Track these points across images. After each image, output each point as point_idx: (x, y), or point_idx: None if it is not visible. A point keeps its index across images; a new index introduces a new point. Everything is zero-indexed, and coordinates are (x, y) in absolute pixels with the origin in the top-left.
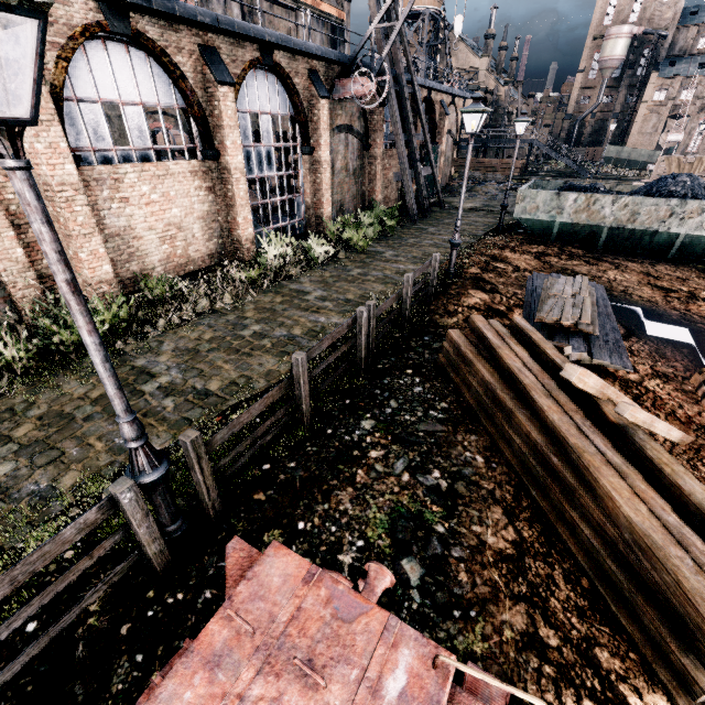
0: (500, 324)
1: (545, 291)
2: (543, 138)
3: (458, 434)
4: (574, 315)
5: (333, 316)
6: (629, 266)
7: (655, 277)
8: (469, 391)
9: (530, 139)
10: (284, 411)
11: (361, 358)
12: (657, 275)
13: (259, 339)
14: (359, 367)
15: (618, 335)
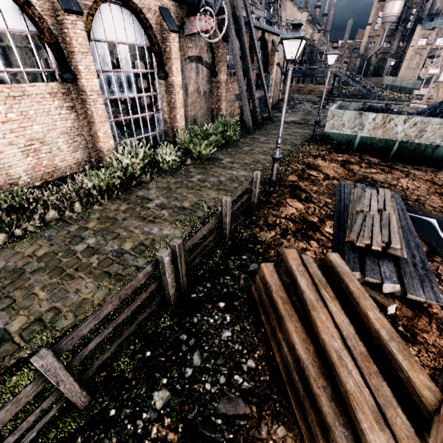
0: (315, 263)
1: (353, 203)
2: (344, 70)
3: (263, 423)
4: (384, 238)
5: (165, 227)
6: (416, 174)
7: (440, 185)
8: (279, 349)
9: (335, 71)
10: (38, 413)
11: (170, 296)
12: (440, 184)
13: (88, 256)
14: (169, 302)
15: (423, 254)
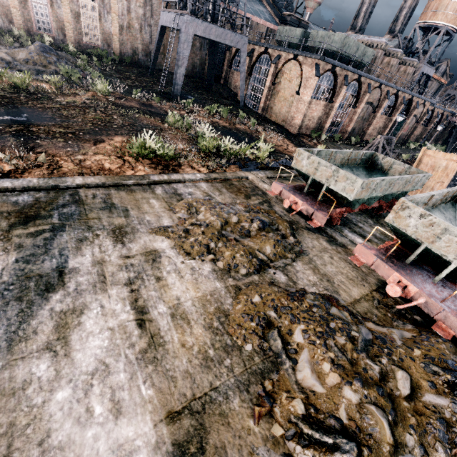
0: None
1: None
2: None
3: None
4: None
5: None
6: None
7: None
8: None
9: None
10: None
11: None
12: None
13: None
14: None
15: None
